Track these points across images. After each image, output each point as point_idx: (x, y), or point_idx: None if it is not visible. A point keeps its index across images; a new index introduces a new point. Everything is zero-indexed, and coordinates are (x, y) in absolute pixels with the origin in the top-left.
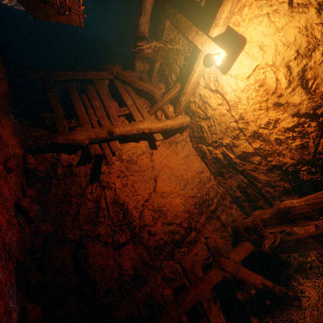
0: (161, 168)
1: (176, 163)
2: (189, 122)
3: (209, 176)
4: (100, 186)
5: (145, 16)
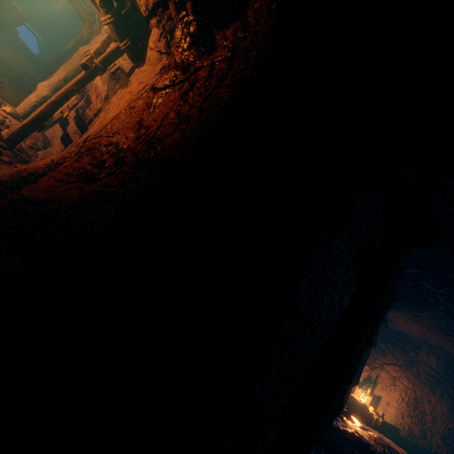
0: None
1: None
2: None
3: None
4: None
5: None
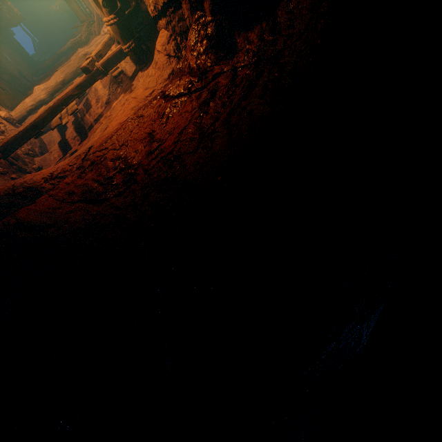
0: None
1: None
2: None
3: None
4: None
5: None
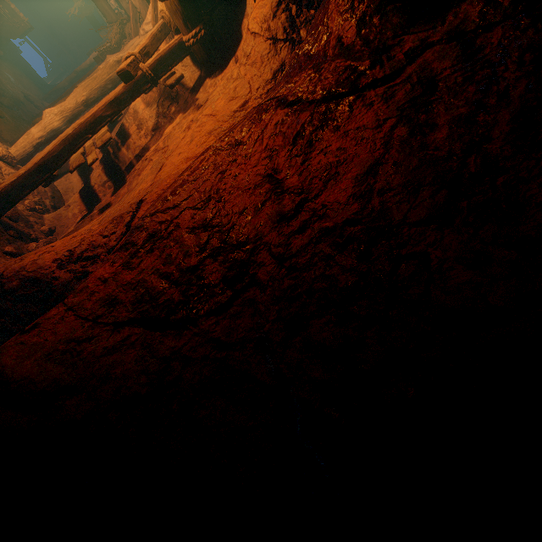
0: None
1: None
2: None
3: None
4: None
5: None
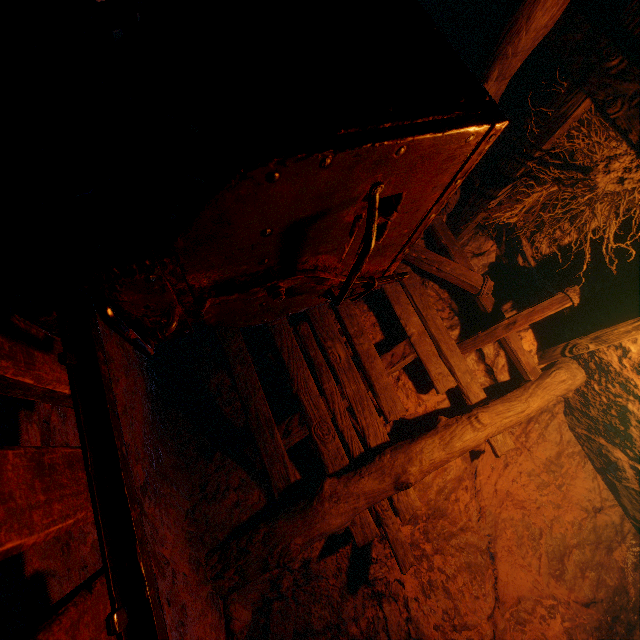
0: (497, 509)
1: (532, 484)
2: (580, 384)
3: (619, 522)
4: (372, 595)
5: (498, 81)
